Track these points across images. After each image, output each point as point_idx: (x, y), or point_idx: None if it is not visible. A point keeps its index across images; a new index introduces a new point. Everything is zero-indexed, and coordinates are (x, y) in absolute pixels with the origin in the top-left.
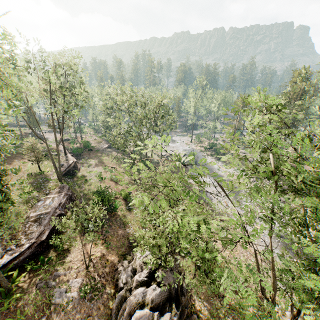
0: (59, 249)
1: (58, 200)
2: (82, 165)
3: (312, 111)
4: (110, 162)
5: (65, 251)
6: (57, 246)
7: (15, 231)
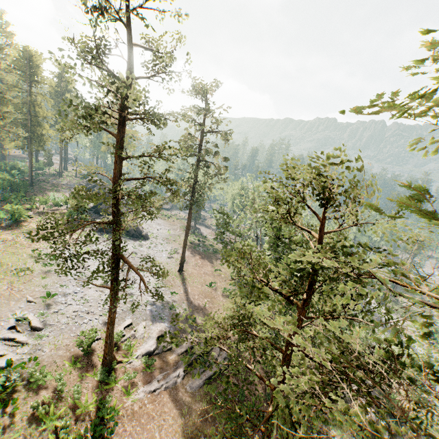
0: None
1: None
2: None
3: None
4: None
5: None
6: None
7: None
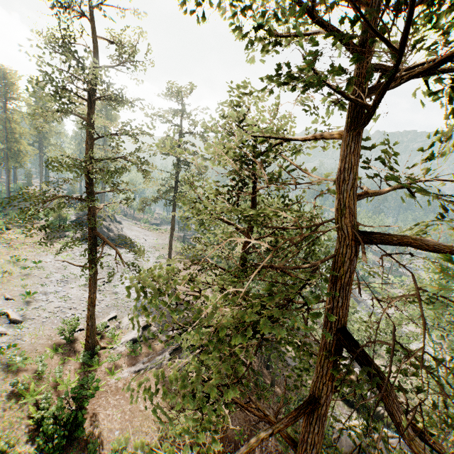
0: None
1: None
2: None
3: None
4: None
5: None
6: None
7: None
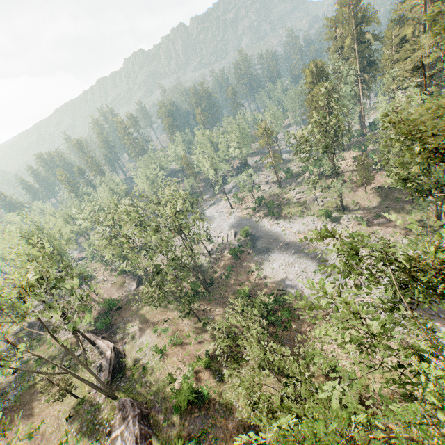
0: None
1: (131, 436)
2: (123, 342)
3: (347, 103)
4: (155, 311)
5: None
6: None
7: None
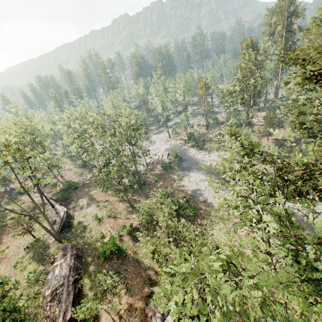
0: (88, 320)
1: (67, 266)
2: (74, 210)
3: (268, 75)
4: (100, 194)
5: (94, 317)
6: (85, 317)
7: (38, 321)
